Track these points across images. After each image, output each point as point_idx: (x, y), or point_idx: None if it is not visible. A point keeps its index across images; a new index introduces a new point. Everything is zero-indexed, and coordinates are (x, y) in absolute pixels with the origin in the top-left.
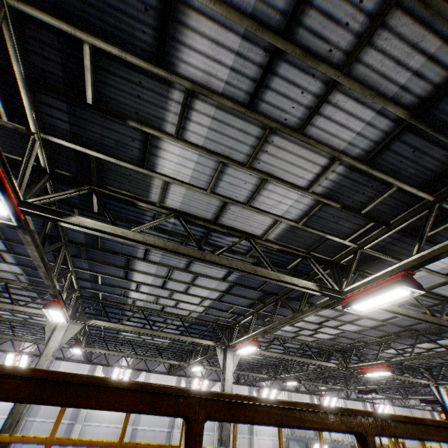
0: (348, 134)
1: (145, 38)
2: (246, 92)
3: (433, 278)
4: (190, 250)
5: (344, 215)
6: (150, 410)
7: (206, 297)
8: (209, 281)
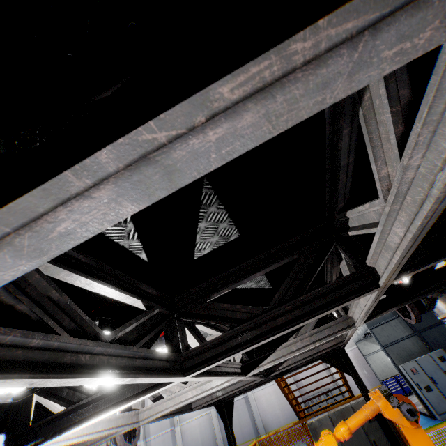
0: None
1: None
2: None
3: None
4: None
5: None
6: None
7: None
8: None
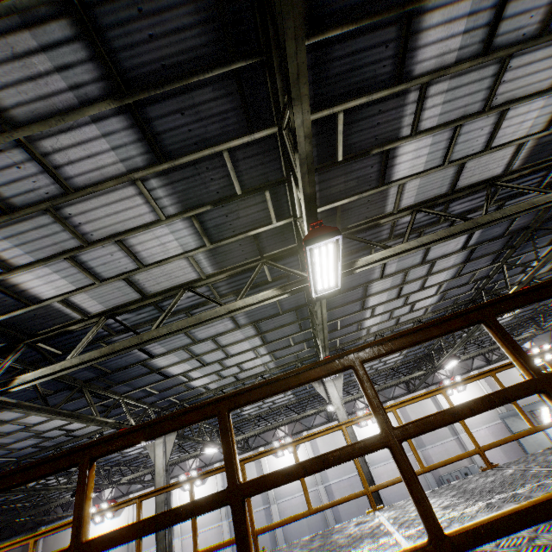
0: (108, 156)
1: None
2: None
3: (437, 176)
4: (126, 343)
5: (232, 207)
6: None
7: (252, 347)
8: (231, 336)
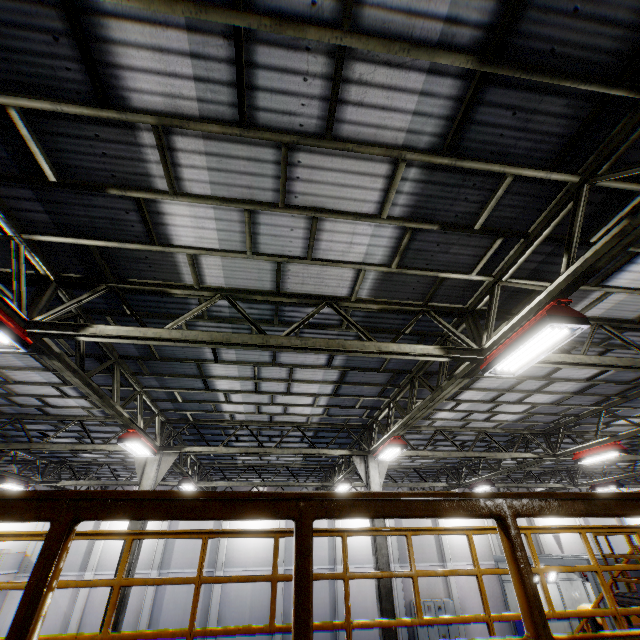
0: (401, 119)
1: (73, 75)
2: (230, 105)
3: None
4: (246, 338)
5: (452, 238)
6: (6, 516)
7: (317, 393)
8: (312, 372)
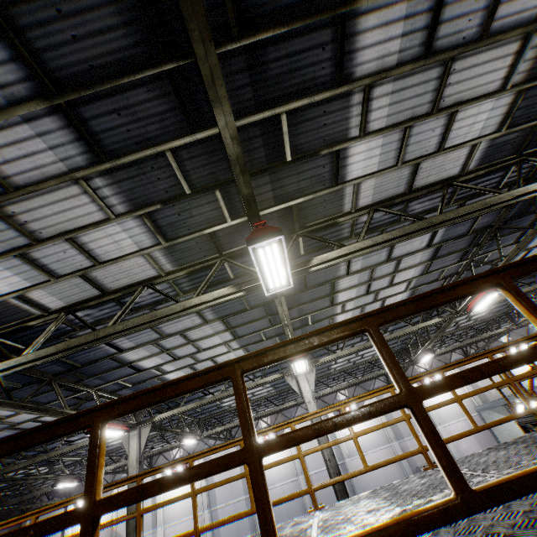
0: (46, 156)
1: None
2: None
3: (392, 176)
4: (82, 339)
5: (184, 206)
6: None
7: (224, 342)
8: (200, 330)
